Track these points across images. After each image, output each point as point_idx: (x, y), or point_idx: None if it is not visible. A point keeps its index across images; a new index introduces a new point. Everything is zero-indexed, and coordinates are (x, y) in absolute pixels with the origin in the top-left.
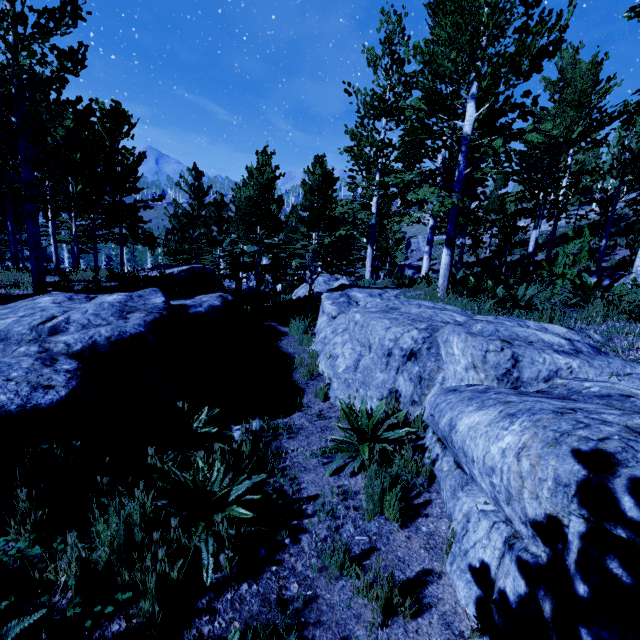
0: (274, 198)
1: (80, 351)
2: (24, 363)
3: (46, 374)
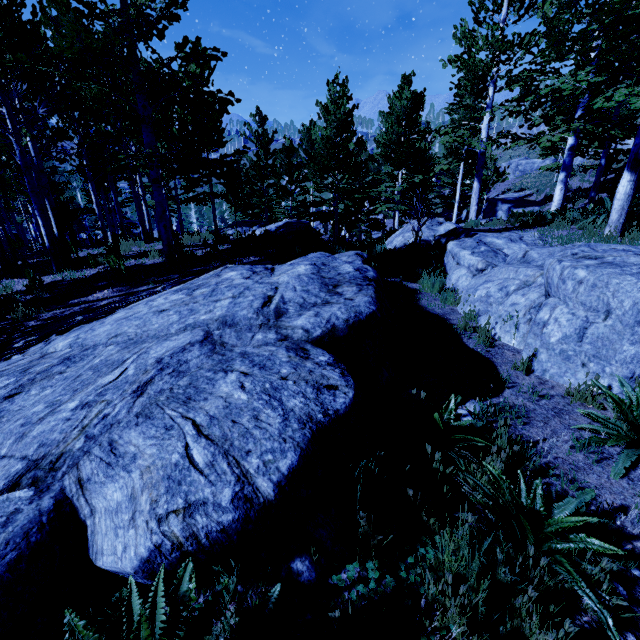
0: (352, 135)
1: (319, 337)
2: (280, 356)
3: (314, 370)
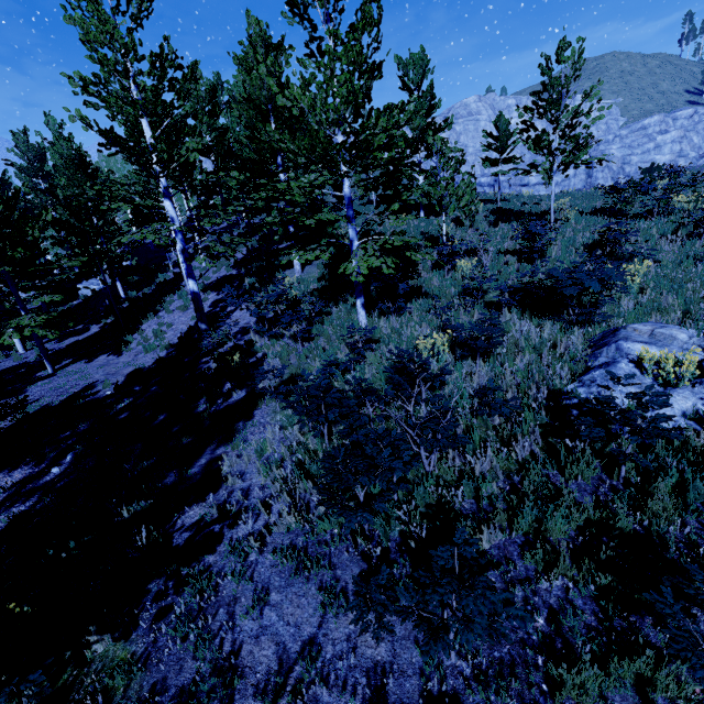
0: None
1: None
2: None
3: None
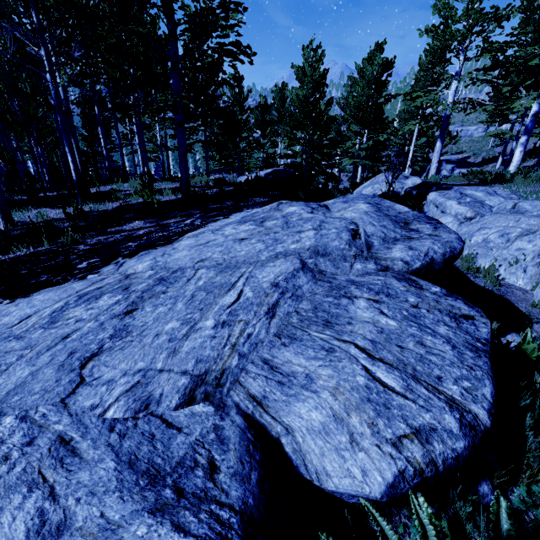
0: (325, 96)
1: (417, 269)
2: (396, 285)
3: (438, 299)
